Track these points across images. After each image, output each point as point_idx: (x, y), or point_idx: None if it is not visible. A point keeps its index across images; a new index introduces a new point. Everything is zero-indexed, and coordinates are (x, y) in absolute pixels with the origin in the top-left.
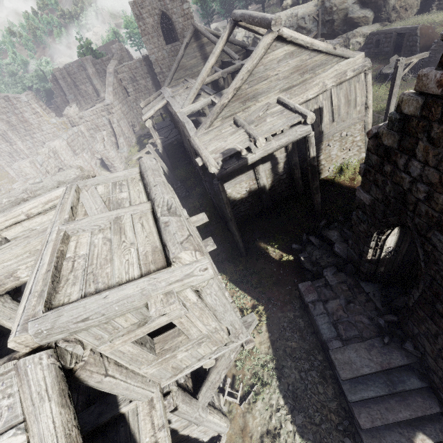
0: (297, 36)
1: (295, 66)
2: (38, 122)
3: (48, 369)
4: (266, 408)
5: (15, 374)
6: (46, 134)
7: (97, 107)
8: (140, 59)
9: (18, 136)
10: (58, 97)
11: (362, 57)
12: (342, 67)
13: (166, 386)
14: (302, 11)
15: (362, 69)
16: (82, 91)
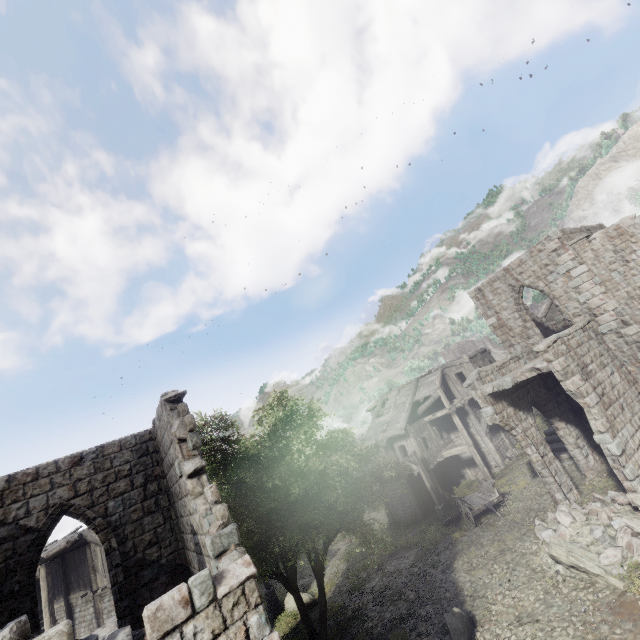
0: None
1: None
2: None
3: (441, 369)
4: (521, 461)
5: (437, 369)
6: None
7: None
8: None
9: None
10: None
11: None
12: None
13: (464, 399)
14: None
15: None
16: None
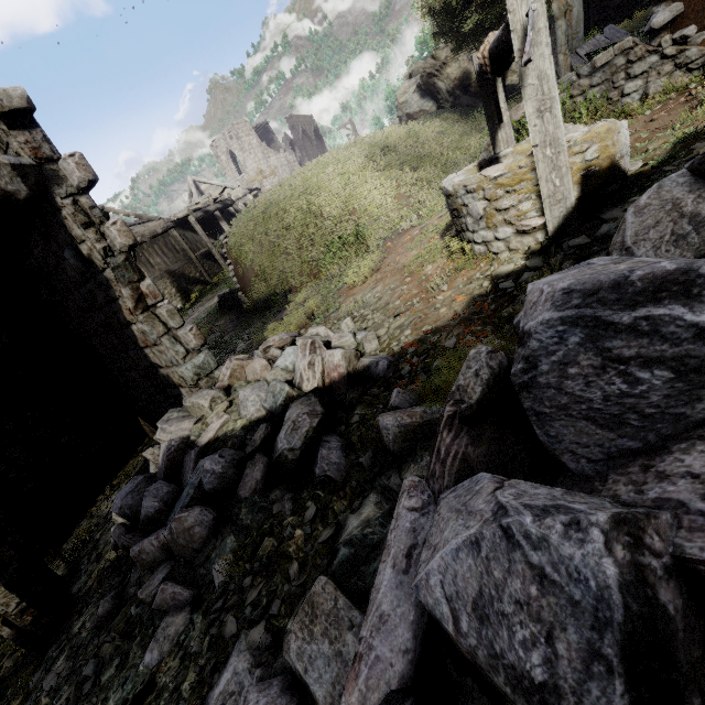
0: None
1: None
2: None
3: None
4: None
5: None
6: None
7: None
8: None
9: None
10: None
11: None
12: None
13: None
14: None
15: None
16: None
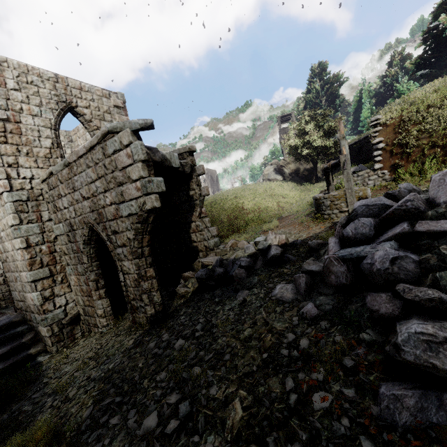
0: None
1: None
2: None
3: None
4: None
5: None
6: None
7: None
8: None
9: None
10: None
11: None
12: None
13: None
14: None
15: None
16: None
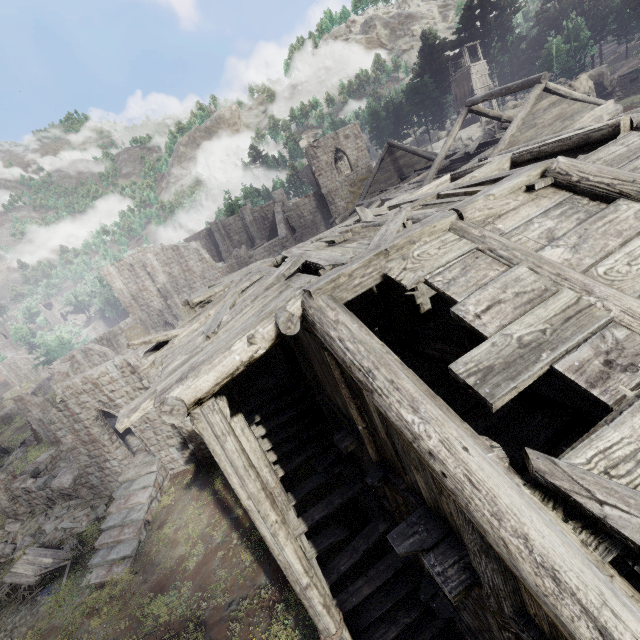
0: (559, 88)
1: (557, 114)
2: (202, 269)
3: None
4: None
5: None
6: (208, 282)
7: (271, 243)
8: (309, 196)
9: (175, 288)
10: (208, 252)
11: (612, 103)
12: (597, 113)
13: None
14: (465, 134)
15: (615, 113)
16: (235, 241)
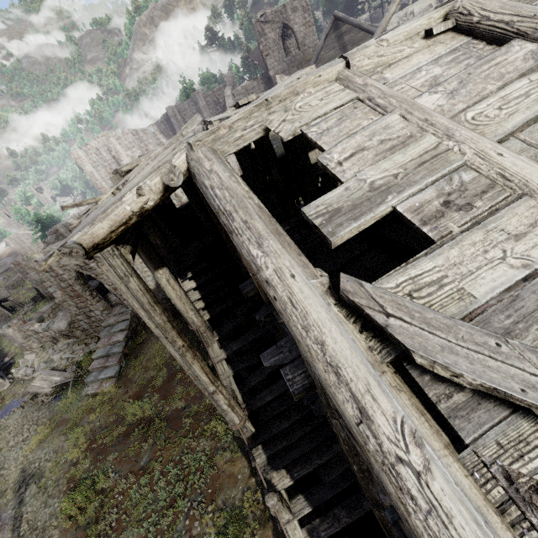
0: None
1: None
2: None
3: None
4: None
5: None
6: None
7: None
8: (258, 78)
9: None
10: (167, 137)
11: None
12: None
13: None
14: (418, 7)
15: None
16: None
